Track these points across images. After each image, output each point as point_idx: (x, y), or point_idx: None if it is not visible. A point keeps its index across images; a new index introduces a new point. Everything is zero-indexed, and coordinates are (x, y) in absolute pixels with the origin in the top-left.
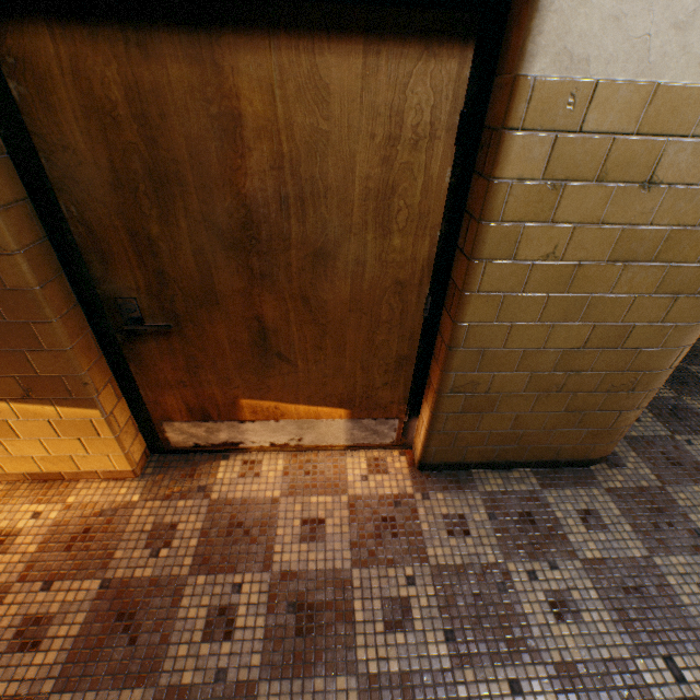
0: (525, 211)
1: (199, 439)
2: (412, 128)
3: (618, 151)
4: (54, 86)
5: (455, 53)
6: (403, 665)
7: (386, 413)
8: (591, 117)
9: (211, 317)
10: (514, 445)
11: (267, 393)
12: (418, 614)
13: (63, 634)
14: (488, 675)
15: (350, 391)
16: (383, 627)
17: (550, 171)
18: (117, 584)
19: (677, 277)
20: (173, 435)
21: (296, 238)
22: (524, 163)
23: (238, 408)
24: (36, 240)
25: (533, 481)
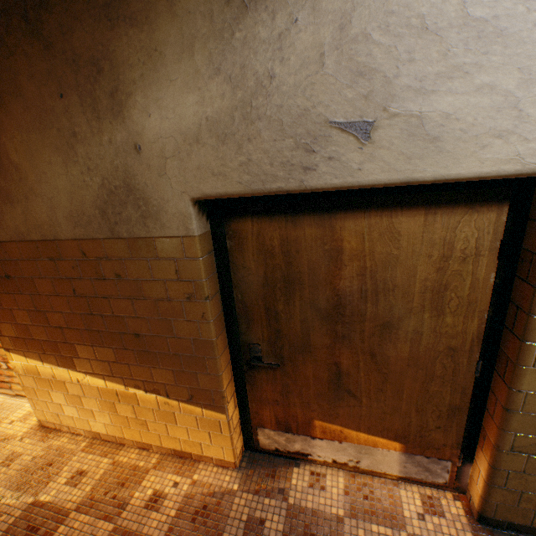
0: None
1: (279, 444)
2: (460, 250)
3: None
4: (246, 241)
5: (493, 208)
6: None
7: (438, 454)
8: None
9: (304, 360)
10: None
11: (335, 418)
12: None
13: None
14: None
15: (404, 427)
16: None
17: None
18: None
19: None
20: (262, 438)
21: (370, 315)
22: None
23: (312, 426)
24: (218, 312)
25: None
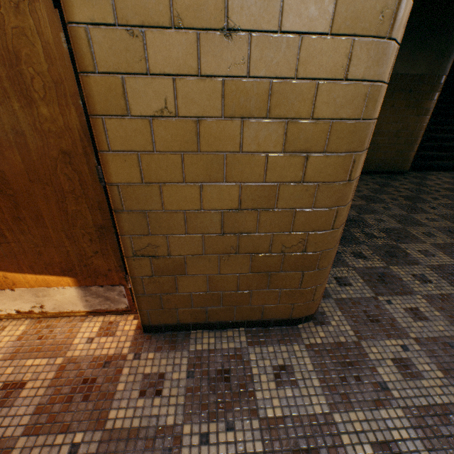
0: (117, 61)
1: None
2: None
3: None
4: None
5: None
6: None
7: (110, 281)
8: None
9: None
10: (220, 306)
11: None
12: None
13: None
14: None
15: (67, 259)
16: None
17: (122, 14)
18: None
19: (299, 134)
20: None
21: None
22: (90, 5)
23: None
24: None
25: (242, 340)
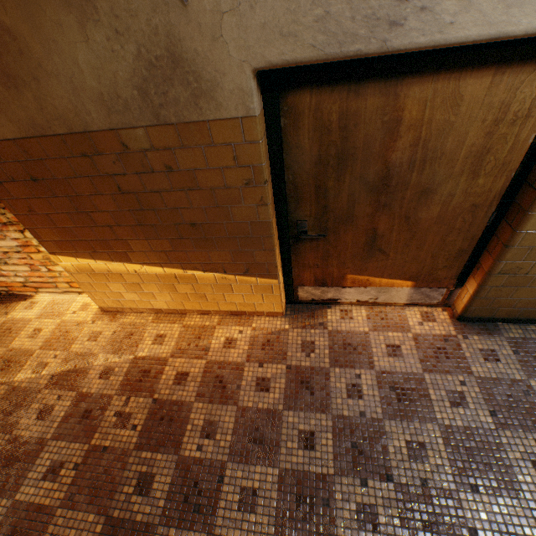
0: None
1: (315, 296)
2: (514, 113)
3: None
4: (302, 118)
5: None
6: (464, 423)
7: (439, 285)
8: None
9: (345, 229)
10: (535, 308)
11: (364, 271)
12: (470, 400)
13: (278, 387)
14: (520, 435)
15: (418, 270)
16: (448, 404)
17: None
18: (294, 368)
19: None
20: (301, 294)
21: (413, 183)
22: None
23: (344, 280)
24: (271, 195)
25: None
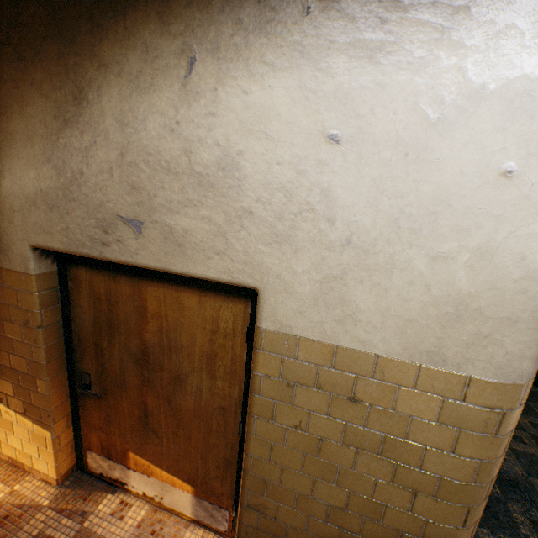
0: (275, 393)
1: (104, 469)
2: (224, 328)
3: (325, 374)
4: (82, 285)
5: (242, 301)
6: None
7: (219, 502)
8: (301, 353)
9: (122, 395)
10: None
11: (145, 453)
12: None
13: None
14: None
15: (194, 472)
16: None
17: (284, 375)
18: None
19: (408, 474)
20: (91, 461)
21: (167, 366)
22: (268, 367)
23: (128, 457)
24: (57, 339)
25: None
